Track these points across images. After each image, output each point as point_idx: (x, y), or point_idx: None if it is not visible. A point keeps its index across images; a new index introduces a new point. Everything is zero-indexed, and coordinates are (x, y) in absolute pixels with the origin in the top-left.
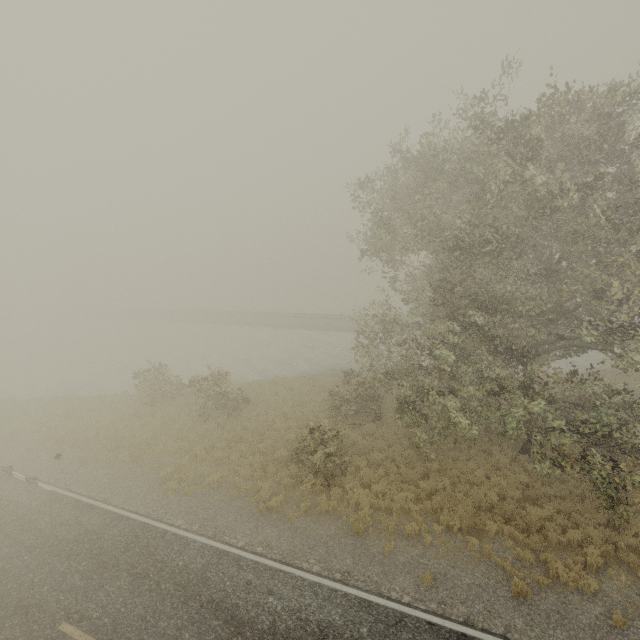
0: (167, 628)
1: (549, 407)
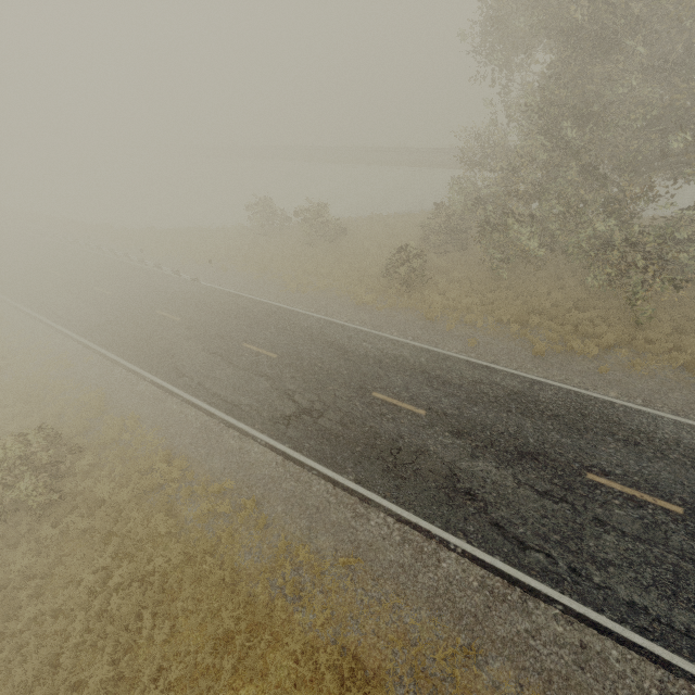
0: (303, 350)
1: (615, 222)
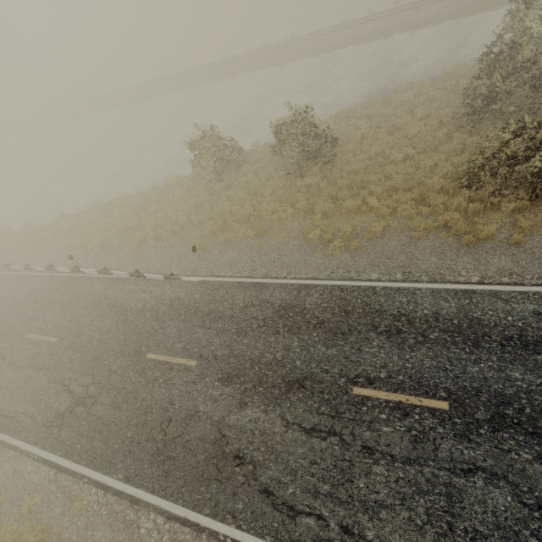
0: (483, 372)
1: None
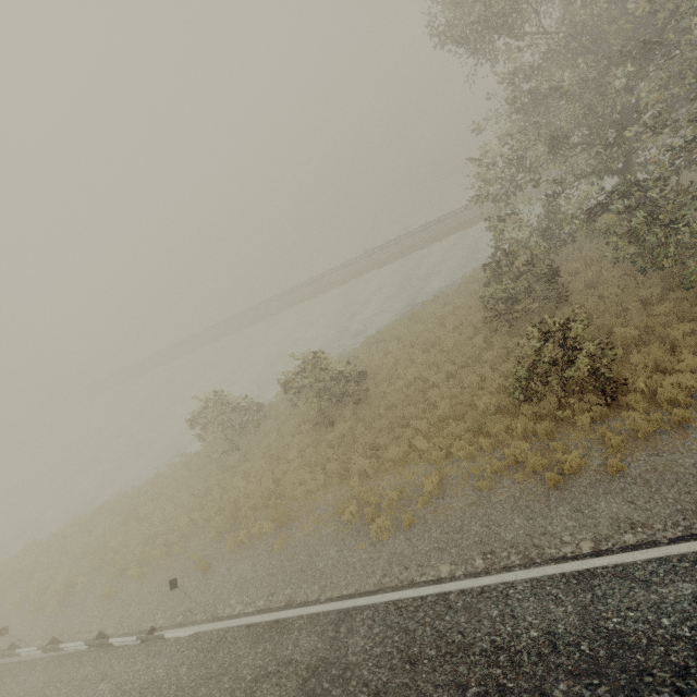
0: None
1: None
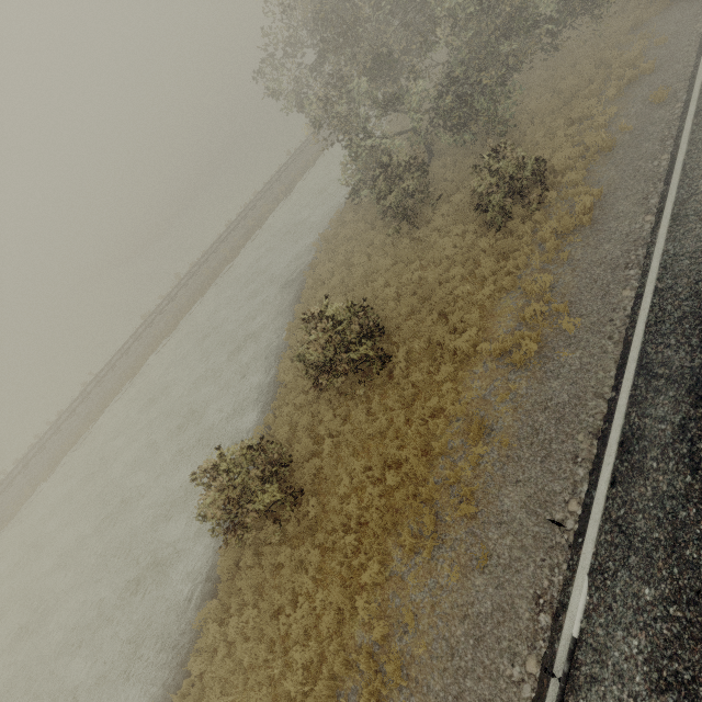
0: None
1: None
